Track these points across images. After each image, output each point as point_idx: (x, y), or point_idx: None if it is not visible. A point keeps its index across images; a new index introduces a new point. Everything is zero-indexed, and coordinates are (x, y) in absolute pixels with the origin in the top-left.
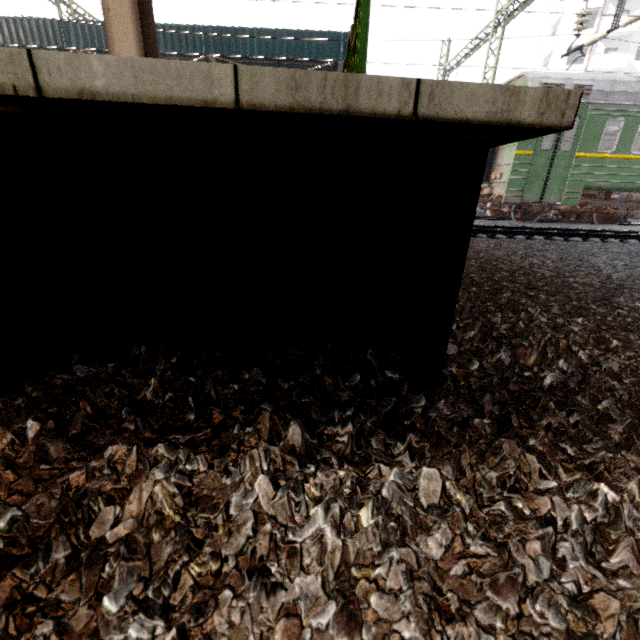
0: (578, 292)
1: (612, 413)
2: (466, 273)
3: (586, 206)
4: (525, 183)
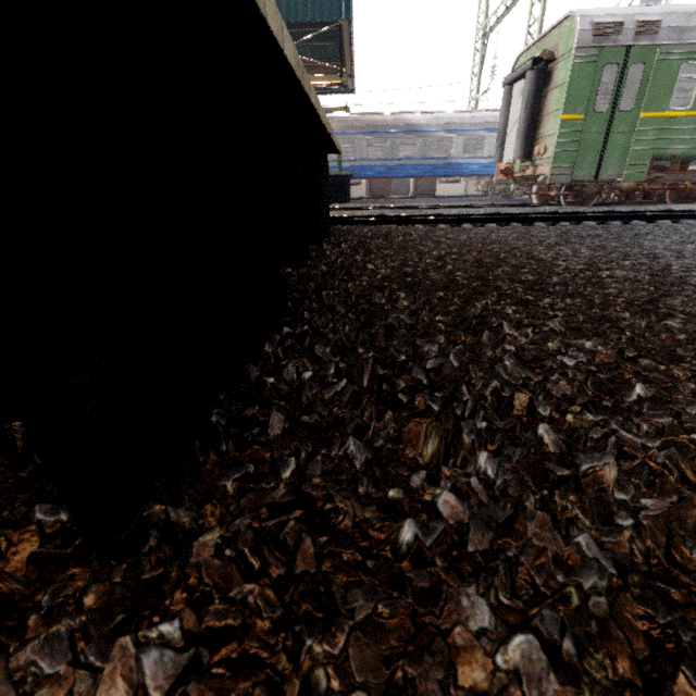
0: (609, 292)
1: (531, 694)
2: (451, 271)
3: (656, 182)
4: (575, 157)
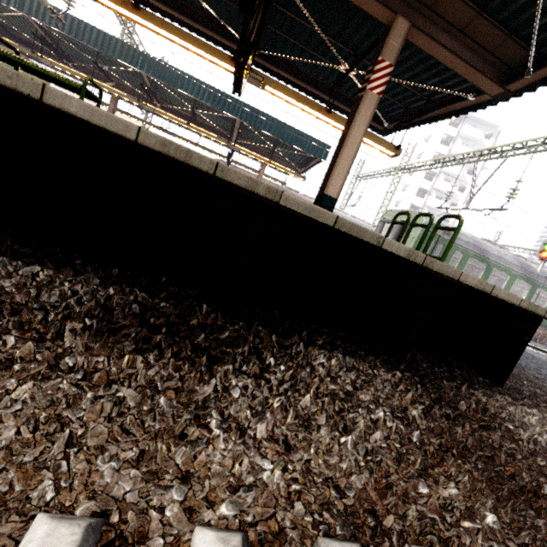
0: None
1: None
2: None
3: None
4: None
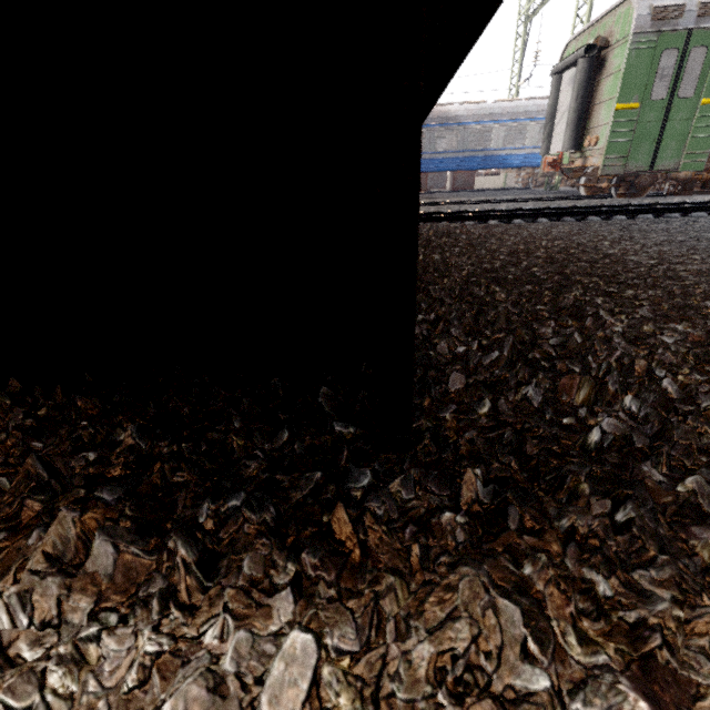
0: (686, 284)
1: (703, 501)
2: (527, 267)
3: None
4: (629, 147)
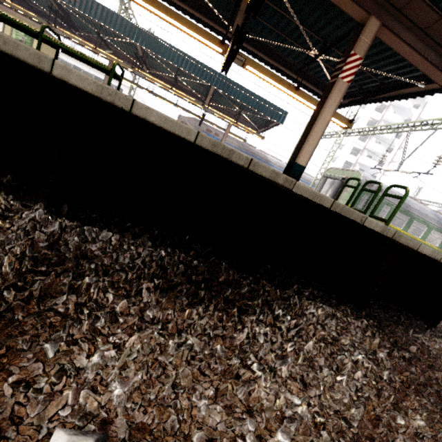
0: None
1: None
2: None
3: None
4: None
